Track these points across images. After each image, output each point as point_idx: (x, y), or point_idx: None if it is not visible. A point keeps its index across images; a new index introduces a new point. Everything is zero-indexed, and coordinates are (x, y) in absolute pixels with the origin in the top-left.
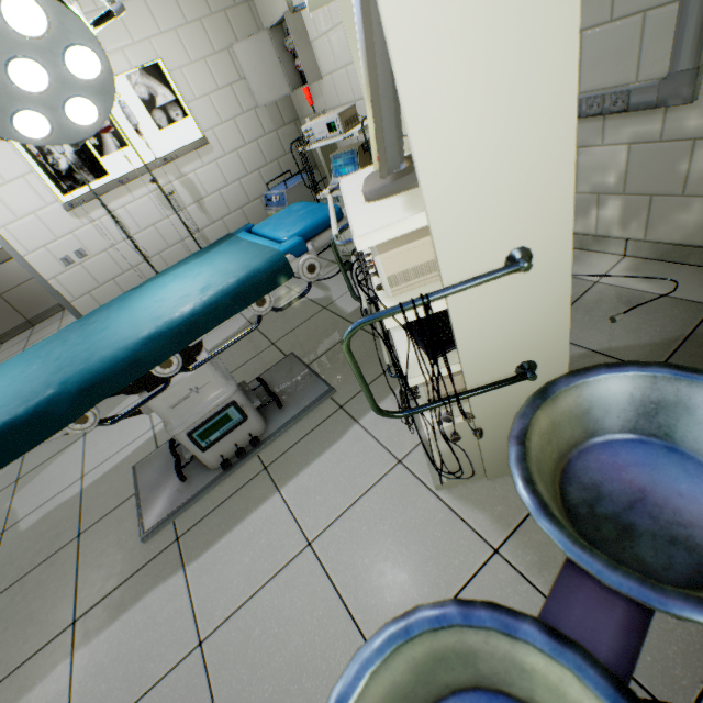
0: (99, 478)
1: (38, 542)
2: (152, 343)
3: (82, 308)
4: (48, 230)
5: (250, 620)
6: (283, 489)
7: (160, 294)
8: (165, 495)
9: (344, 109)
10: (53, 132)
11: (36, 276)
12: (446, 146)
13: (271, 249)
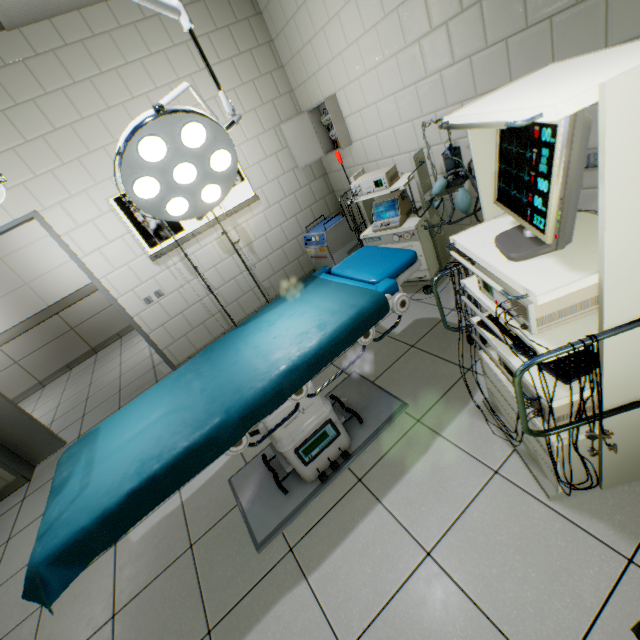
0: (196, 491)
1: (153, 552)
2: (290, 374)
3: (157, 338)
4: (136, 276)
5: (390, 630)
6: (384, 500)
7: (274, 331)
8: (268, 507)
9: (388, 169)
10: (189, 210)
11: (125, 314)
12: (629, 229)
13: (369, 290)
